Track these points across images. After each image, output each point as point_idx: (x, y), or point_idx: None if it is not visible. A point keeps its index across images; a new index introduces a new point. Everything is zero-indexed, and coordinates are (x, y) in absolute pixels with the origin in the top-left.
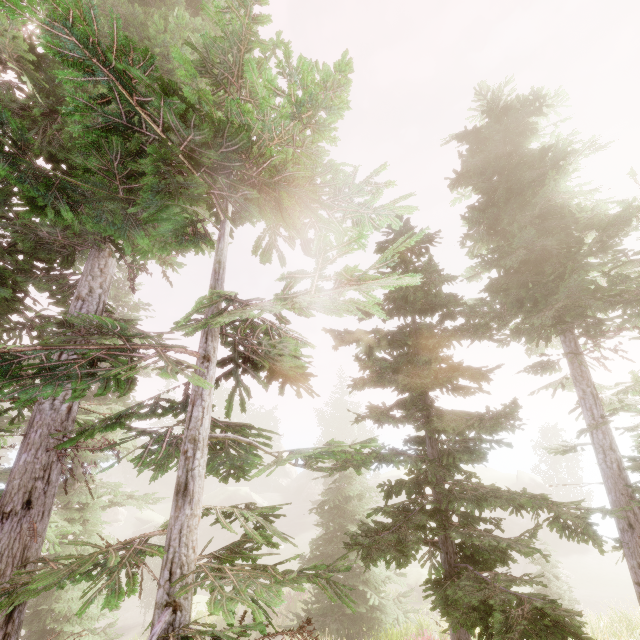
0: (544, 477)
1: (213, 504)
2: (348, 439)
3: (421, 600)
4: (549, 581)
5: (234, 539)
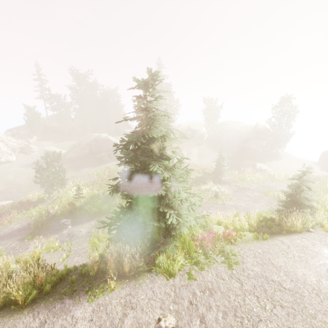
0: (272, 125)
1: (86, 142)
2: (163, 106)
3: (197, 185)
4: (302, 190)
5: (100, 159)
